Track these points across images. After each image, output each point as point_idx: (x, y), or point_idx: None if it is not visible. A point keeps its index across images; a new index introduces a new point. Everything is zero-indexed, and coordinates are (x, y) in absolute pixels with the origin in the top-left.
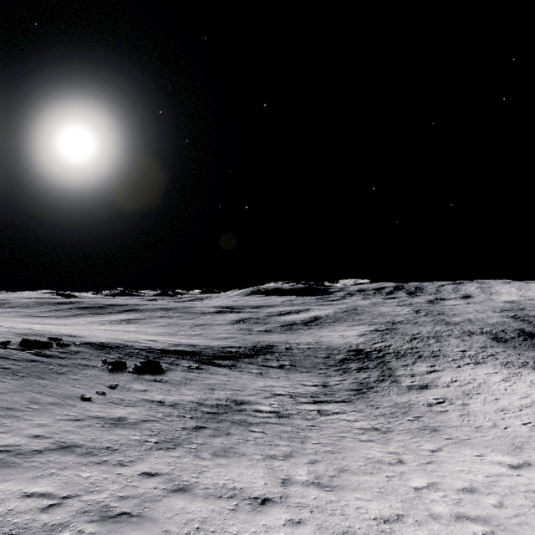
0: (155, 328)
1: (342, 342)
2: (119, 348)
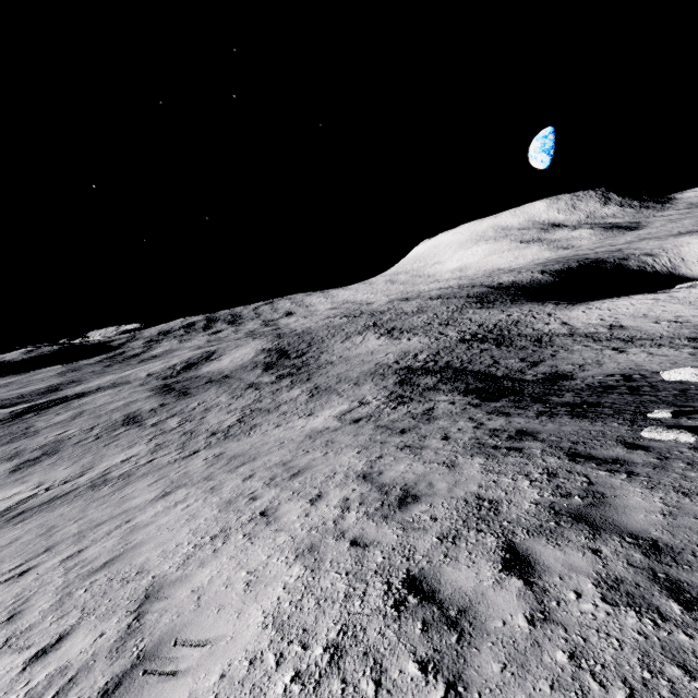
0: (49, 468)
1: (419, 344)
2: (571, 404)
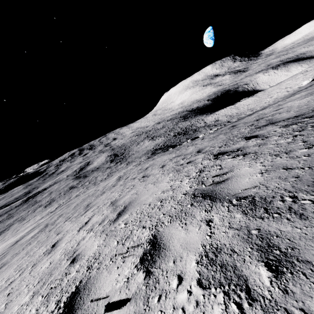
0: (57, 202)
1: (161, 140)
2: None
